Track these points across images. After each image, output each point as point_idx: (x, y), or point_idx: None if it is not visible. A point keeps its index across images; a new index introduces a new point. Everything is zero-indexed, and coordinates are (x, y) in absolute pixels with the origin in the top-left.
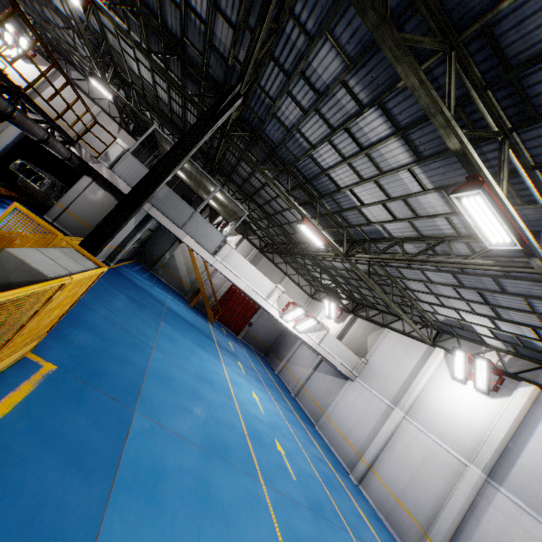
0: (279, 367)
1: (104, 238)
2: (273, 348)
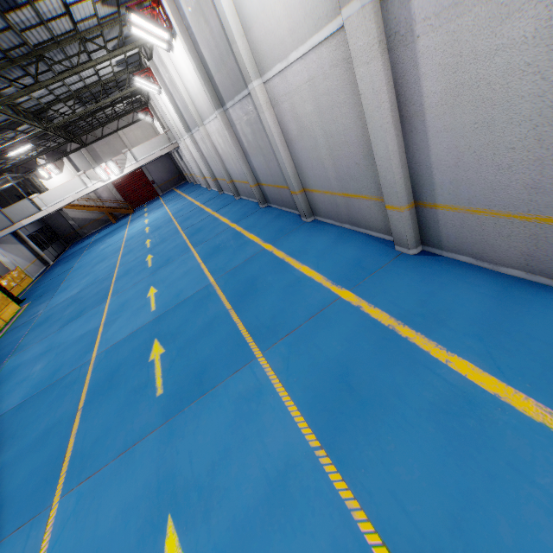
0: (186, 179)
1: None
2: (181, 172)
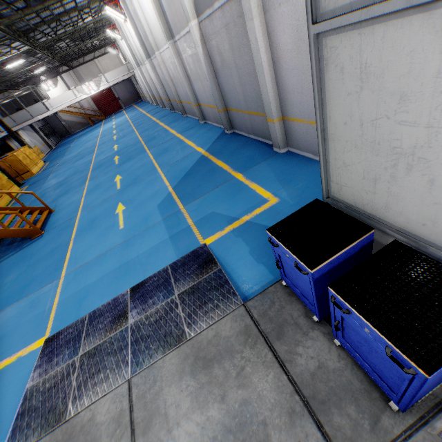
0: (141, 98)
1: (23, 143)
2: (138, 93)
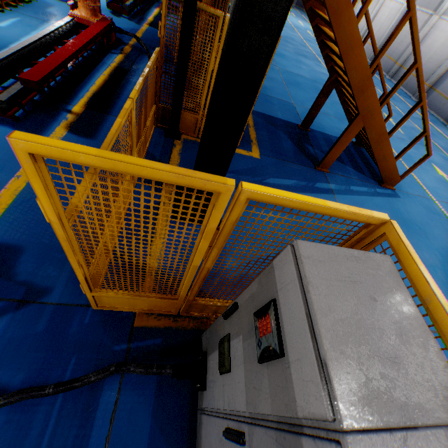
0: None
1: None
2: None
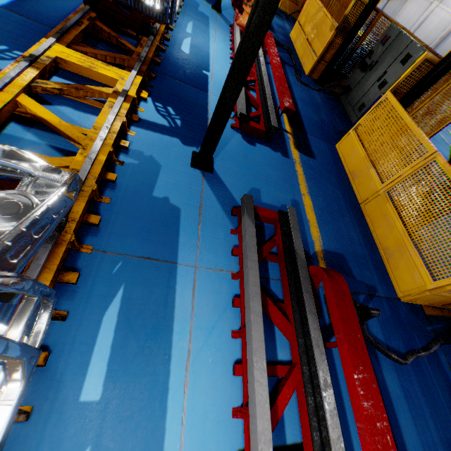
0: None
1: None
2: None
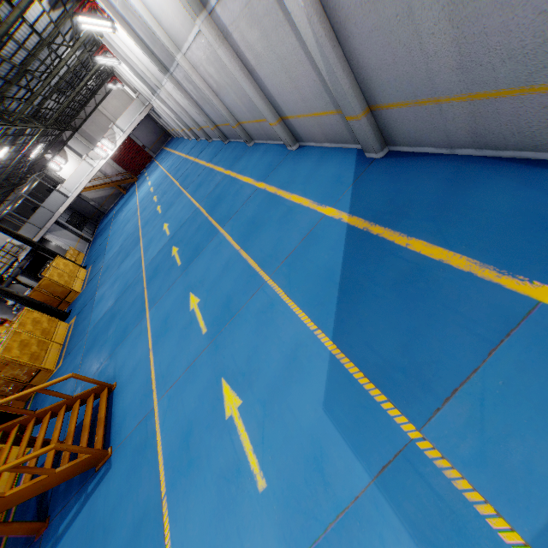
0: (171, 135)
1: (53, 254)
2: (164, 130)
